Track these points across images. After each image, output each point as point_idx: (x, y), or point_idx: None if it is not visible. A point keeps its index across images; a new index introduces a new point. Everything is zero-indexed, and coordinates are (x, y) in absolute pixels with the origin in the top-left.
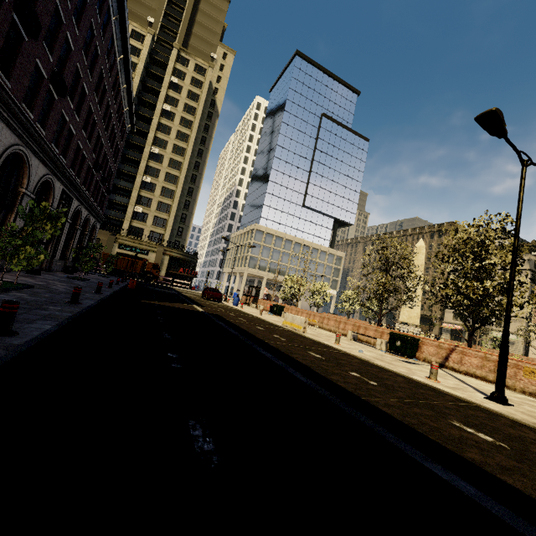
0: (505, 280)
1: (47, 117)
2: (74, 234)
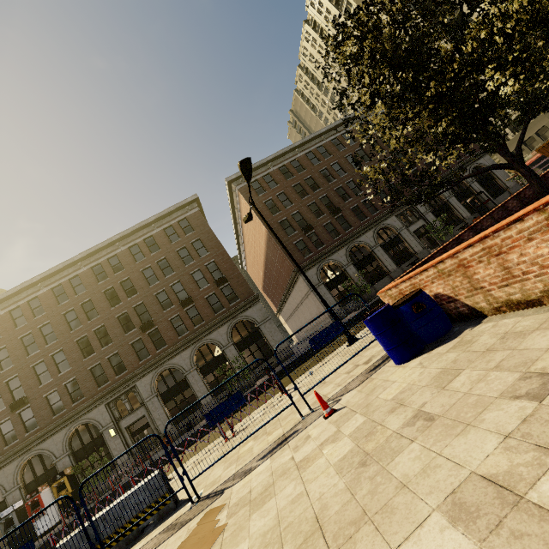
0: (409, 83)
1: (348, 222)
2: (449, 205)
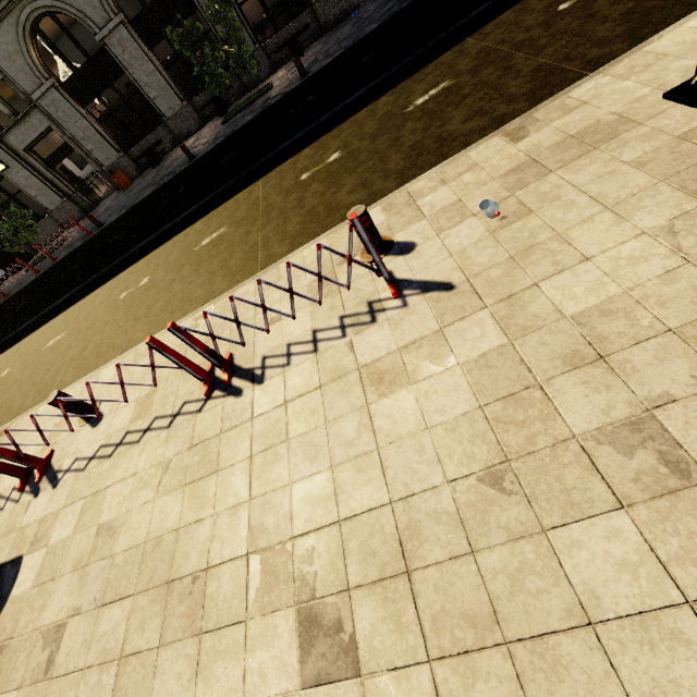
0: None
1: None
2: None
